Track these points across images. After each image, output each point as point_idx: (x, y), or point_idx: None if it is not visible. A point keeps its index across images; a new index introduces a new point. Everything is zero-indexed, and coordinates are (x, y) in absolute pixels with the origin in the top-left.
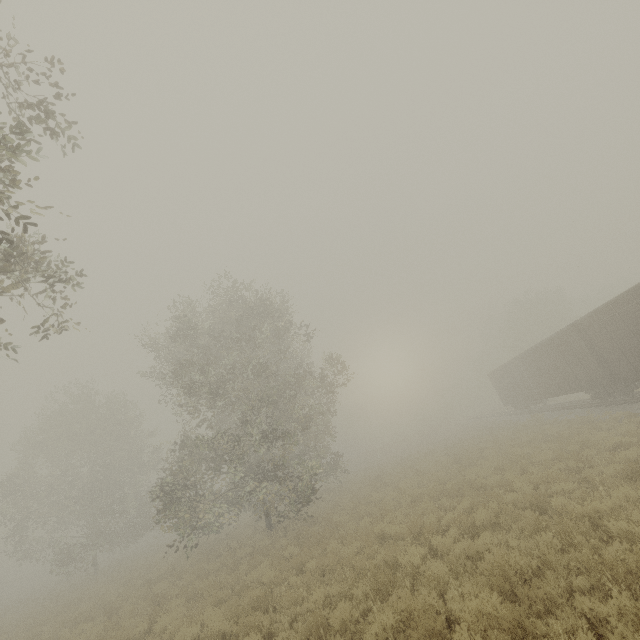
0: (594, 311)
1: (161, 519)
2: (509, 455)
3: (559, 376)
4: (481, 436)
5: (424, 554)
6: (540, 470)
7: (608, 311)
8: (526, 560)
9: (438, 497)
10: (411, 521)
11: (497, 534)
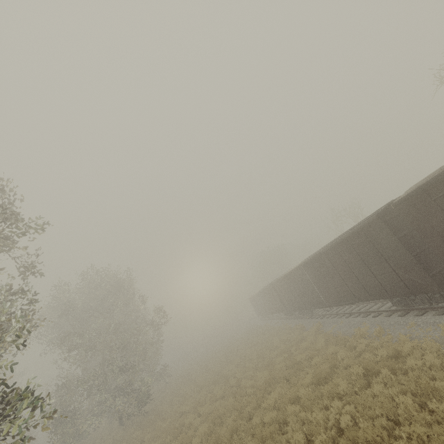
0: (275, 281)
1: (52, 437)
2: (246, 354)
3: (272, 305)
4: (243, 338)
5: (195, 416)
6: (249, 364)
7: (279, 282)
8: (223, 409)
9: (211, 385)
10: (193, 402)
11: (222, 400)
